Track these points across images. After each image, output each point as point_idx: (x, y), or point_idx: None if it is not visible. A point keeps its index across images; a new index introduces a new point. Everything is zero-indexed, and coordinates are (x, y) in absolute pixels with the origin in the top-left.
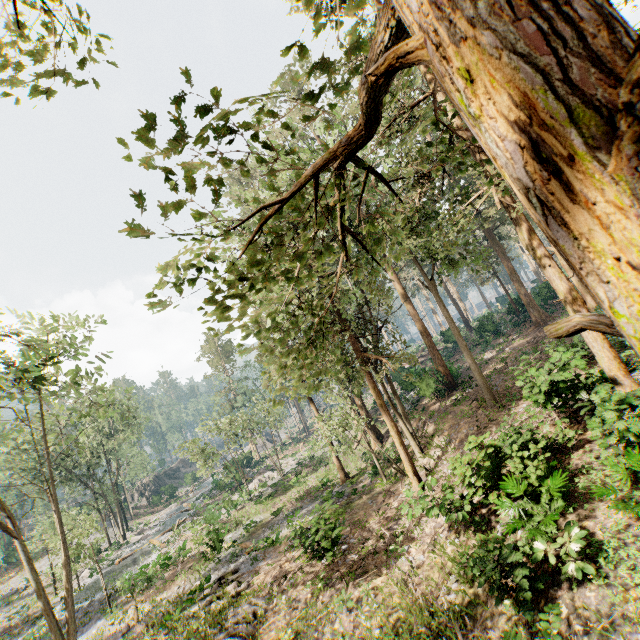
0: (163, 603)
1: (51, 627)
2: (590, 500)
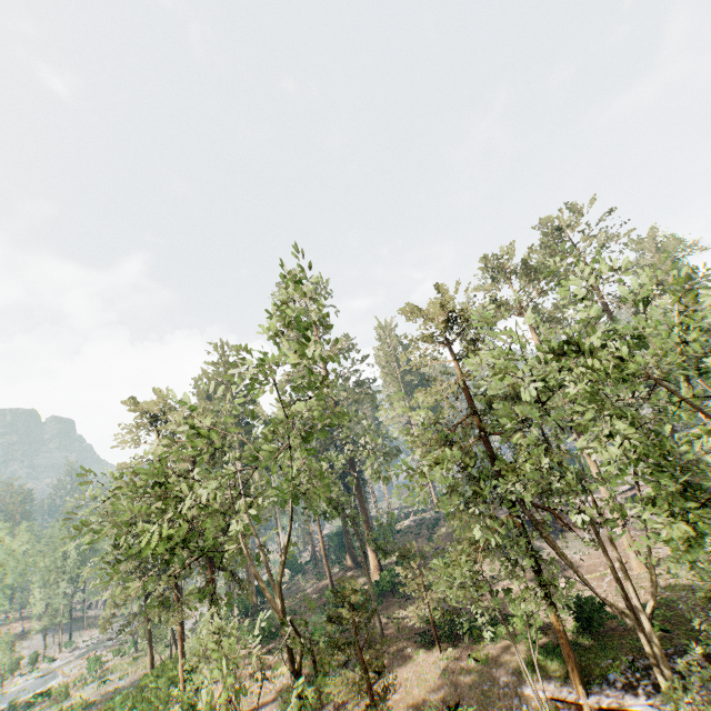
0: None
1: None
2: None
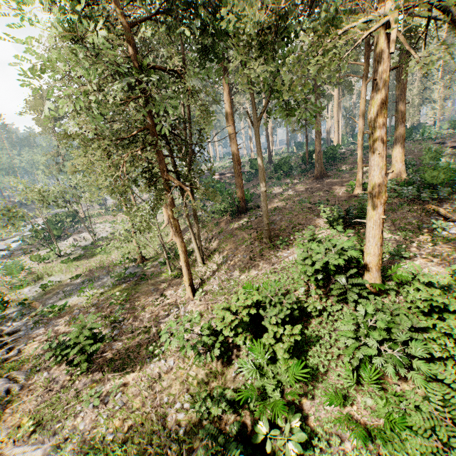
0: None
1: None
2: (314, 378)
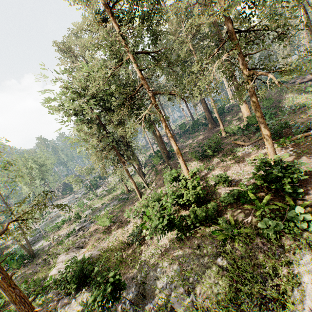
0: (62, 236)
1: (22, 247)
2: None
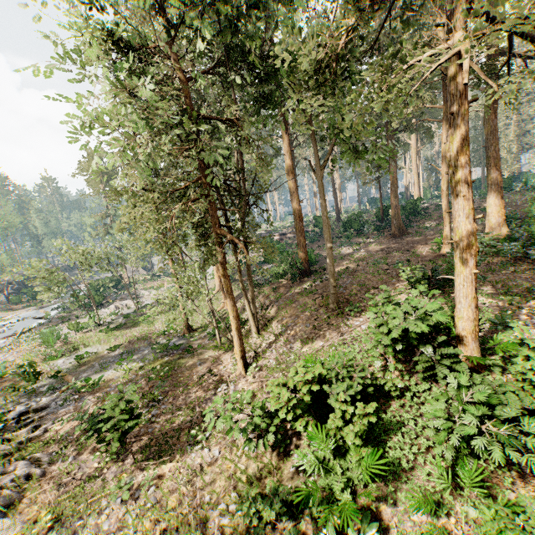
0: None
1: None
2: (396, 477)
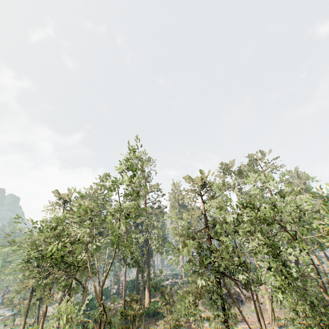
0: None
1: None
2: None
